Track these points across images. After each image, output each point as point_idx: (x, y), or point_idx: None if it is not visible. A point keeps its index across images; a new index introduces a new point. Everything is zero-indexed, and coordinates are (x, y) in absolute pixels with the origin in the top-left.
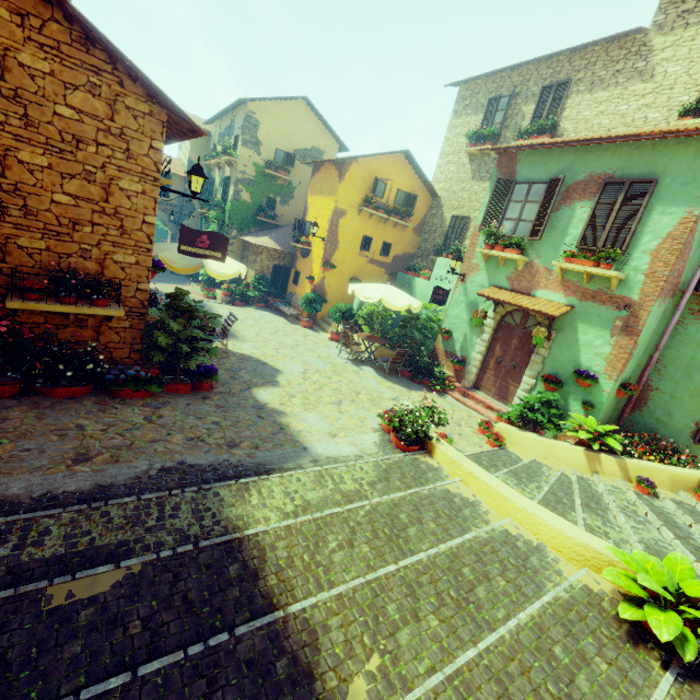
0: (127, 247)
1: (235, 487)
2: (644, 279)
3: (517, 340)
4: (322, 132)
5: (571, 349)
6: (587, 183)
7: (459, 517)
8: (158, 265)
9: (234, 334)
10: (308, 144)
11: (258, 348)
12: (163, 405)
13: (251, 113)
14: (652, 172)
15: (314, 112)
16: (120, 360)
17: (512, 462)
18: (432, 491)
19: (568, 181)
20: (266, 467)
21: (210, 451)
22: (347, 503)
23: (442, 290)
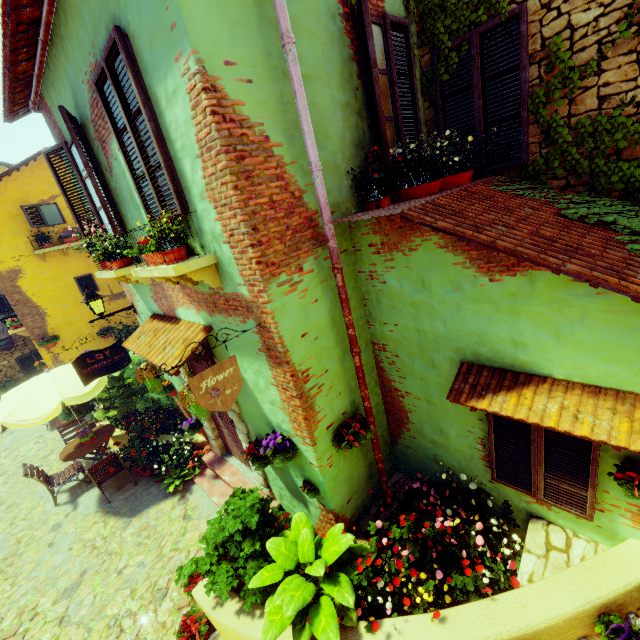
0: None
1: None
2: (232, 252)
3: None
4: None
5: (249, 396)
6: (95, 99)
7: None
8: None
9: None
10: None
11: None
12: None
13: None
14: (111, 17)
15: None
16: None
17: None
18: None
19: (85, 110)
20: None
21: None
22: None
23: (98, 353)
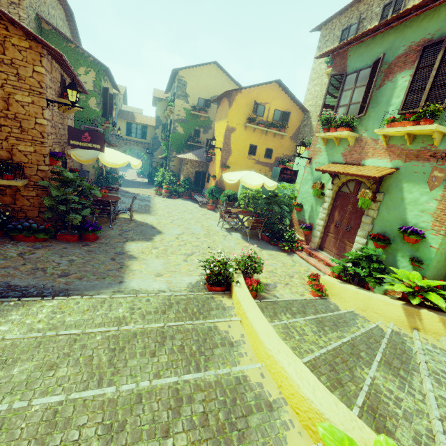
0: (27, 141)
1: (13, 303)
2: None
3: (352, 206)
4: (229, 83)
5: (397, 208)
6: (407, 54)
7: (204, 355)
8: (56, 154)
9: (151, 211)
10: (220, 92)
11: (159, 219)
12: (44, 247)
13: (181, 77)
14: None
15: (222, 70)
16: (33, 218)
17: (326, 311)
18: (197, 326)
19: (389, 58)
20: (68, 292)
21: (40, 277)
22: (100, 327)
23: (289, 170)
